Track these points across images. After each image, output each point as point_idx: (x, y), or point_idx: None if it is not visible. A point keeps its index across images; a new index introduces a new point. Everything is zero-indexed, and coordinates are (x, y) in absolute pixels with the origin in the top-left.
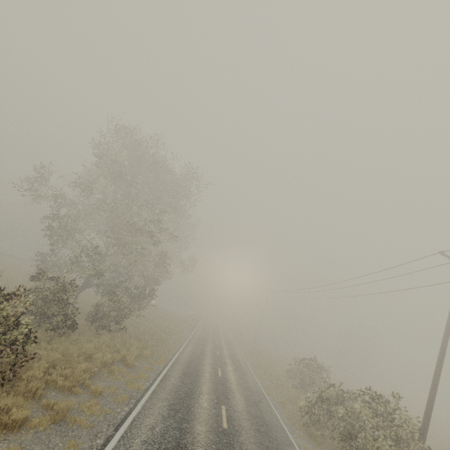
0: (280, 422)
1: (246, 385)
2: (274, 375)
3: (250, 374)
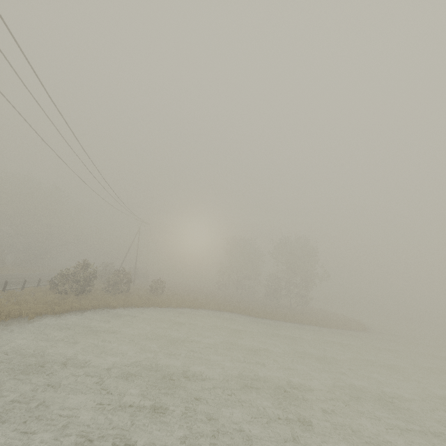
0: None
1: None
2: None
3: None
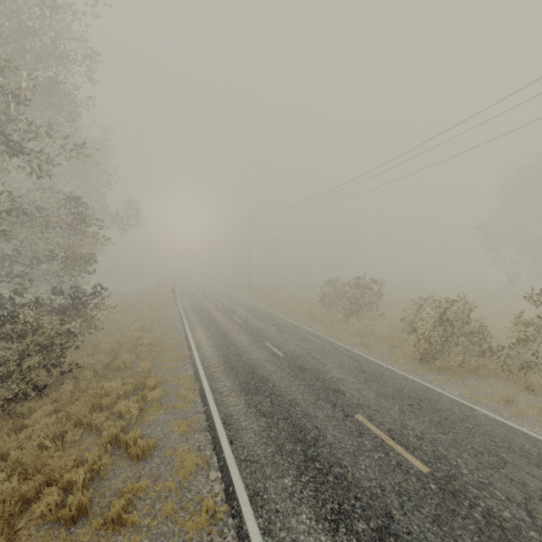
0: (409, 378)
1: (317, 348)
2: (318, 313)
3: (296, 326)
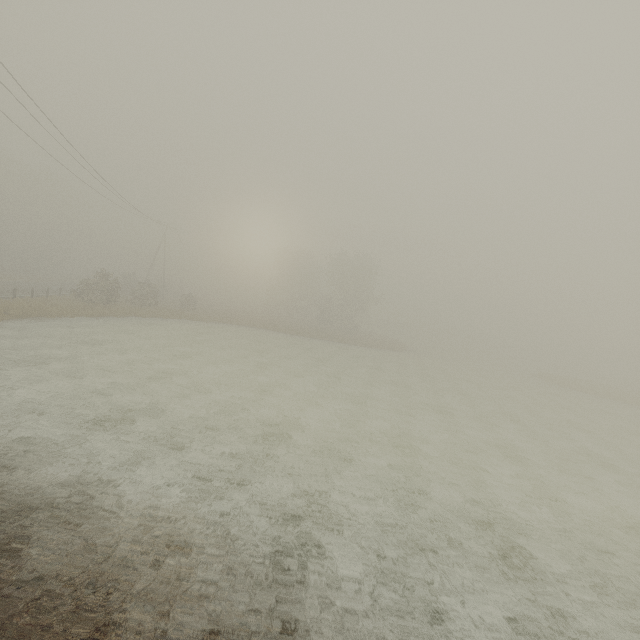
0: None
1: None
2: None
3: None
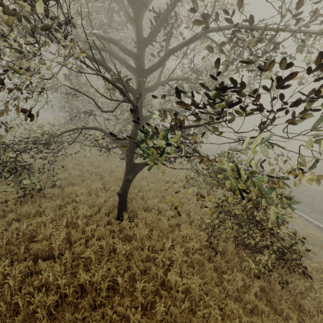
0: None
1: None
2: None
3: None
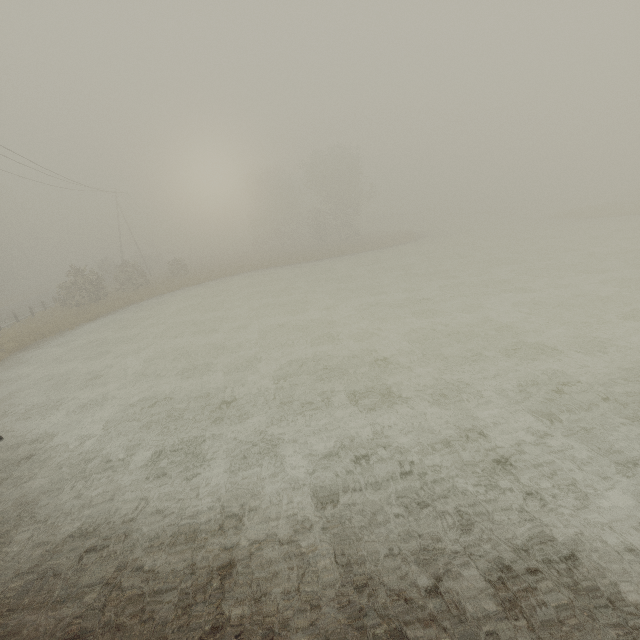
0: None
1: None
2: None
3: None
